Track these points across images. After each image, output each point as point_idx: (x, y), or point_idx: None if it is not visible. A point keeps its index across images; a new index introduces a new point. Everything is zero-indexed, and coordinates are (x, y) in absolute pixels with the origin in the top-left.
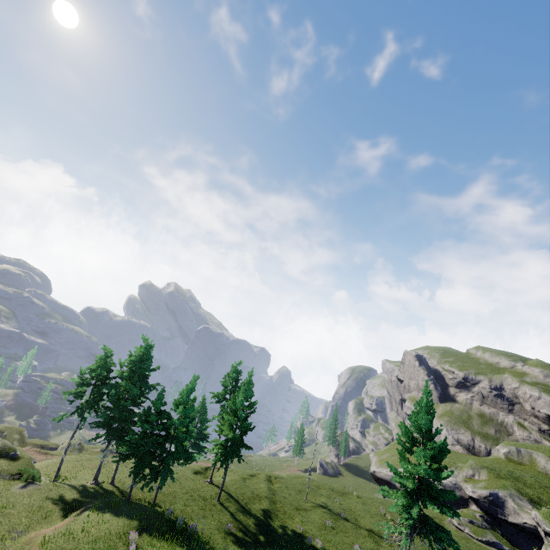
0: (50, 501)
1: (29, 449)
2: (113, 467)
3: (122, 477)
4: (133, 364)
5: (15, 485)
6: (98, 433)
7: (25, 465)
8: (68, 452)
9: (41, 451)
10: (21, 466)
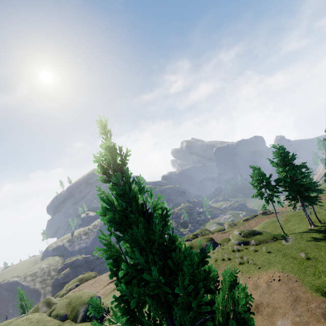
0: (313, 241)
1: (217, 233)
2: (295, 219)
3: (314, 219)
4: (279, 162)
5: (281, 242)
6: (289, 205)
7: (268, 234)
8: (231, 228)
9: (222, 232)
10: (267, 235)
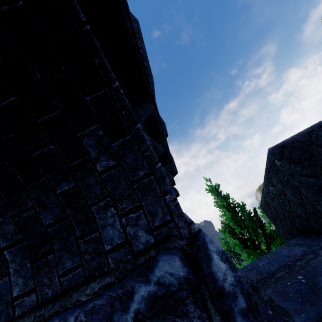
0: None
1: None
2: None
3: None
4: None
5: None
6: None
7: None
8: None
9: None
10: None
